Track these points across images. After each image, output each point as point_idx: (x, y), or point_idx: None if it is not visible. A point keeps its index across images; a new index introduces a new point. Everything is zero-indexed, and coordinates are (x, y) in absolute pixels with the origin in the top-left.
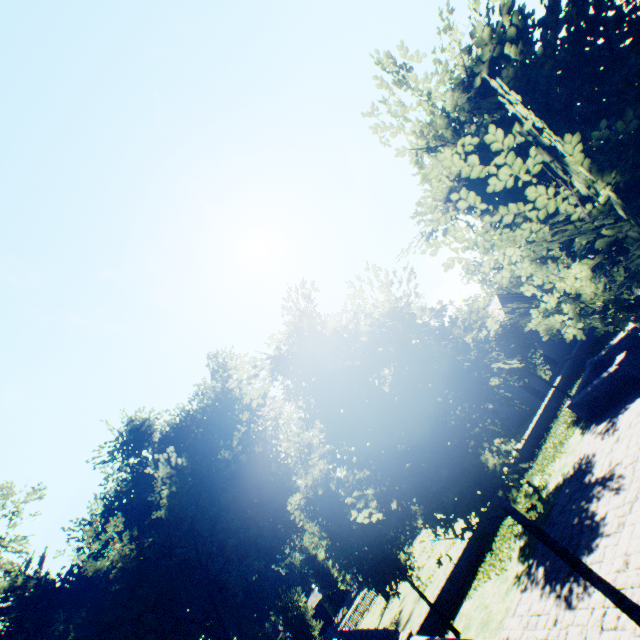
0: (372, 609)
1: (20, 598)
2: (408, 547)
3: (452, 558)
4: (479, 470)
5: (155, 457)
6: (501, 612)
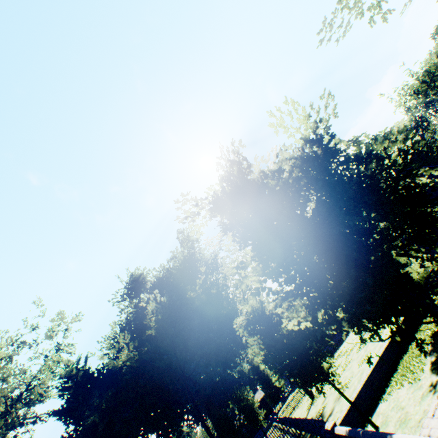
0: (301, 405)
1: (75, 381)
2: (330, 358)
3: (365, 371)
4: (405, 280)
5: (149, 298)
6: (419, 413)
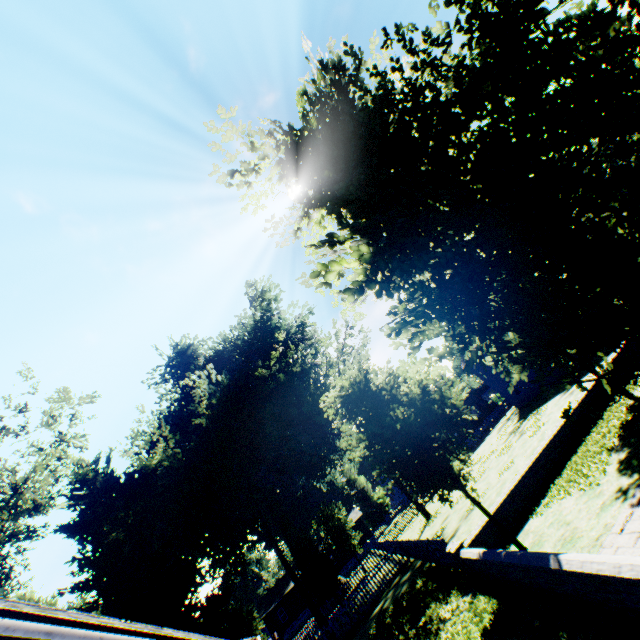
0: (411, 527)
1: (91, 488)
2: (464, 454)
3: (508, 480)
4: None
5: None
6: (596, 529)
